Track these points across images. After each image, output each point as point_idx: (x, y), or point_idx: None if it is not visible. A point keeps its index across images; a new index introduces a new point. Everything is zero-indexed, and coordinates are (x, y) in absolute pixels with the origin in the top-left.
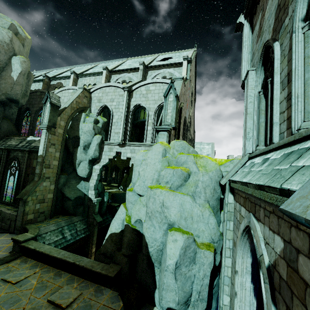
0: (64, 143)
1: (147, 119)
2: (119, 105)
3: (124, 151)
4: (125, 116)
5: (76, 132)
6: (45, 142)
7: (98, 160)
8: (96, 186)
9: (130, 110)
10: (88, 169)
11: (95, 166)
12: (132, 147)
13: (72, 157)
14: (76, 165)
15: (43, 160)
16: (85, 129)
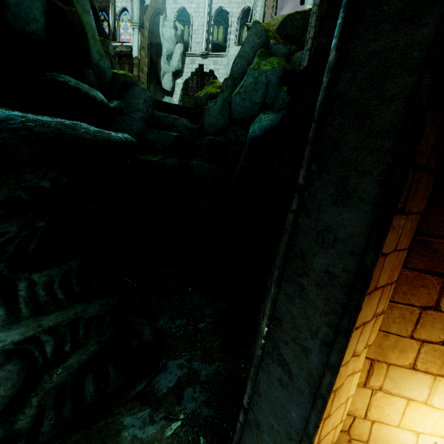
0: (149, 50)
1: (229, 27)
2: (199, 8)
3: (207, 63)
4: (208, 22)
5: (158, 39)
6: (138, 43)
7: (180, 74)
8: (179, 102)
9: (212, 15)
10: (172, 83)
11: (177, 80)
12: (215, 58)
13: (155, 69)
14: (161, 77)
15: (139, 63)
16: (167, 35)
